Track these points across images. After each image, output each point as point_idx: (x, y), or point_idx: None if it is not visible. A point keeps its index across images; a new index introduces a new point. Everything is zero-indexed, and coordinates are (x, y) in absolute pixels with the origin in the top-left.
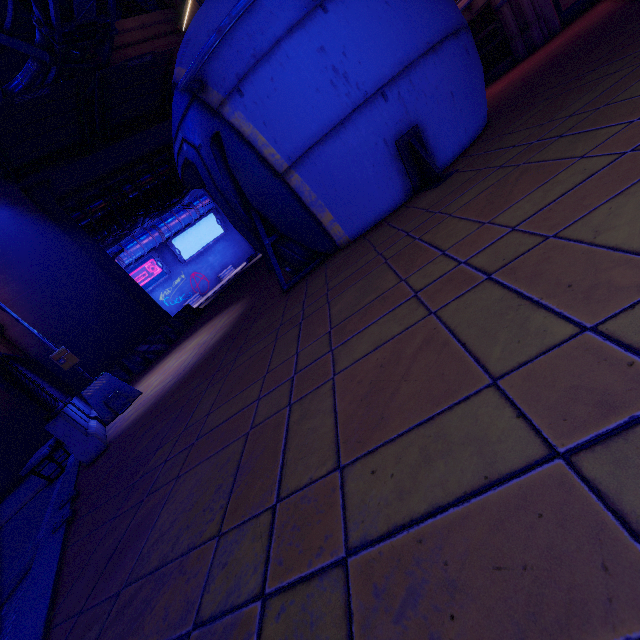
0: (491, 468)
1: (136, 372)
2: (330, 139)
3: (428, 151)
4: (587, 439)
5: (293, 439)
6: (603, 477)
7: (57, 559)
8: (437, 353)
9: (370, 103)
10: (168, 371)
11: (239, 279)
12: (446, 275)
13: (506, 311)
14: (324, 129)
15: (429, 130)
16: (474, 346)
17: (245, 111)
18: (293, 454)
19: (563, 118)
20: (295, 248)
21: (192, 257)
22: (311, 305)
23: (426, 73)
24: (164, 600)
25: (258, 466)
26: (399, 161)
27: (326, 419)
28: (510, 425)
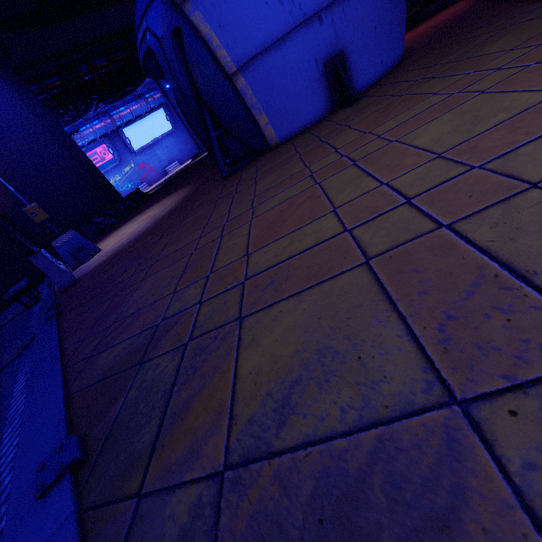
0: (319, 240)
1: (92, 239)
2: (272, 51)
3: (349, 75)
4: (360, 223)
5: (222, 250)
6: (359, 234)
7: (56, 328)
8: (313, 202)
9: (308, 24)
10: (124, 235)
11: (184, 172)
12: (333, 163)
13: (354, 179)
14: (268, 41)
15: (352, 57)
16: (332, 196)
17: (204, 12)
18: (221, 255)
19: (442, 64)
20: (235, 143)
21: (141, 148)
22: (243, 185)
23: (357, 5)
24: (142, 320)
25: (199, 264)
26: (325, 80)
27: (243, 238)
28: (333, 224)
